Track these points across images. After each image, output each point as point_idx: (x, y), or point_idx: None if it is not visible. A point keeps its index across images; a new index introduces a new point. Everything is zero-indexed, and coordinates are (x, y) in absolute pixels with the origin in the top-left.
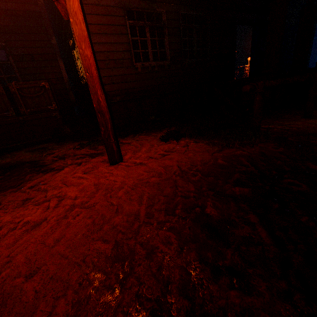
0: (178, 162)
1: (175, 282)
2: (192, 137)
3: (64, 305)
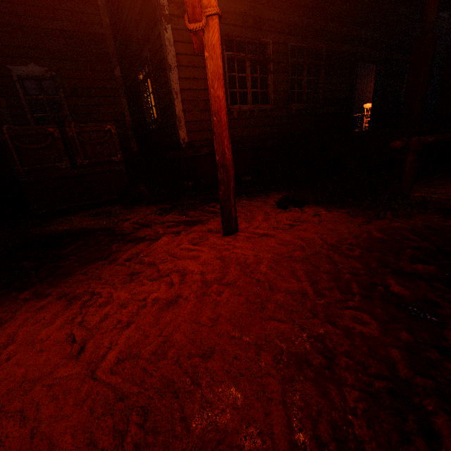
0: (316, 234)
1: (399, 362)
2: (319, 205)
3: (277, 384)
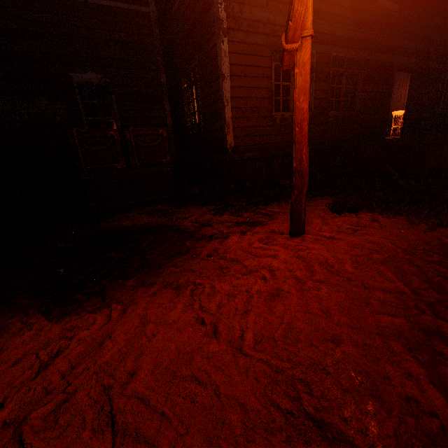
0: (384, 239)
1: None
2: (372, 211)
3: (418, 367)
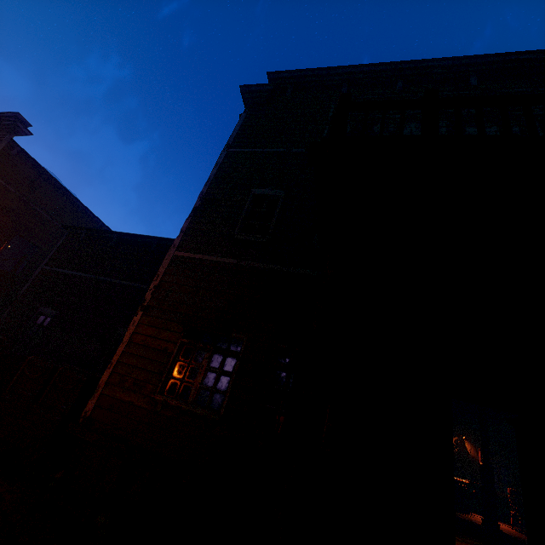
0: None
1: None
2: None
3: None
